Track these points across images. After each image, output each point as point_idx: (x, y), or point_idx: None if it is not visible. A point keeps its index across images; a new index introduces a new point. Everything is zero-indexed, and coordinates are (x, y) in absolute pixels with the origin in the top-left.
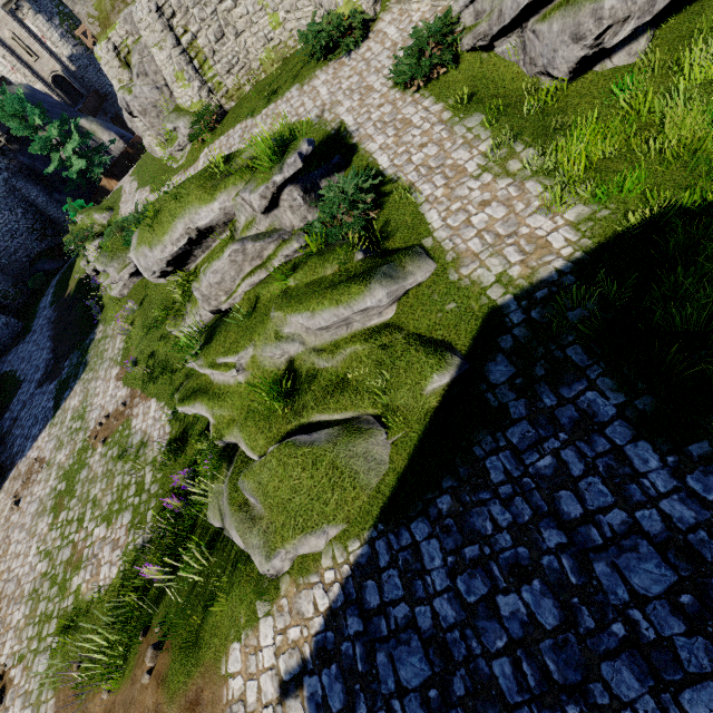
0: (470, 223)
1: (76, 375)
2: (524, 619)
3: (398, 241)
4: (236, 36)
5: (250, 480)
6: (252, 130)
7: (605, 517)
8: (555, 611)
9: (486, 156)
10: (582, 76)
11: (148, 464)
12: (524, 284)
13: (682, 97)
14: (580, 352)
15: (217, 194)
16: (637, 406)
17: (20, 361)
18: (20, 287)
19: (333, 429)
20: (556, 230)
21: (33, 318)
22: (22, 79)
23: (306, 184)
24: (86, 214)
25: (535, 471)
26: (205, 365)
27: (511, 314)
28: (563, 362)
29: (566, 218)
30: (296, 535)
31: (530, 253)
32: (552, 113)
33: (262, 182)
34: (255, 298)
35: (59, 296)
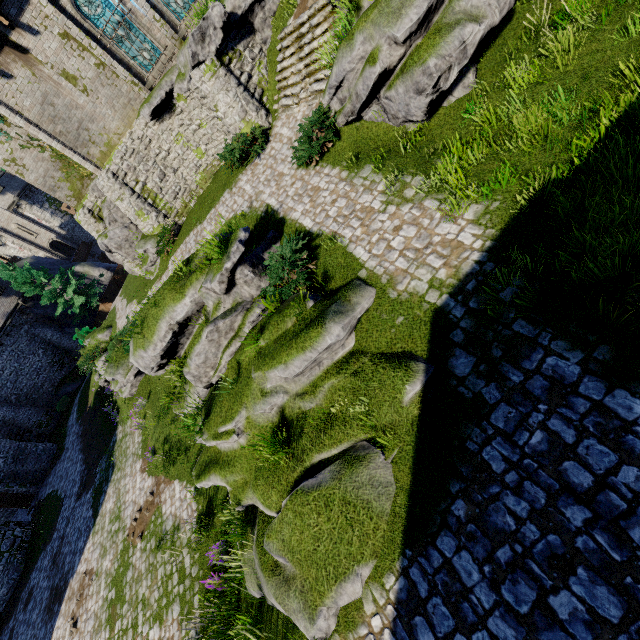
0: (391, 247)
1: (107, 479)
2: (586, 618)
3: (338, 280)
4: (174, 172)
5: (273, 540)
6: (202, 233)
7: (617, 477)
8: (613, 598)
9: (385, 193)
10: (435, 113)
11: (184, 546)
12: (453, 282)
13: (517, 102)
14: (525, 325)
15: (186, 291)
16: (597, 357)
17: (59, 480)
18: (50, 414)
19: (334, 465)
20: (462, 230)
21: (65, 437)
22: (29, 253)
23: (253, 260)
24: (91, 337)
25: (531, 450)
26: (210, 438)
27: (453, 311)
28: (514, 338)
29: (466, 219)
30: (331, 586)
31: (449, 255)
32: (423, 145)
33: (217, 271)
34: (237, 364)
35: (82, 411)
